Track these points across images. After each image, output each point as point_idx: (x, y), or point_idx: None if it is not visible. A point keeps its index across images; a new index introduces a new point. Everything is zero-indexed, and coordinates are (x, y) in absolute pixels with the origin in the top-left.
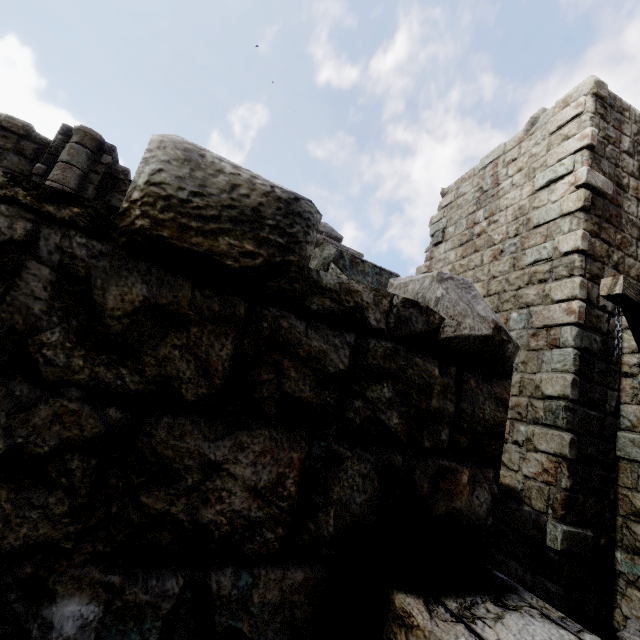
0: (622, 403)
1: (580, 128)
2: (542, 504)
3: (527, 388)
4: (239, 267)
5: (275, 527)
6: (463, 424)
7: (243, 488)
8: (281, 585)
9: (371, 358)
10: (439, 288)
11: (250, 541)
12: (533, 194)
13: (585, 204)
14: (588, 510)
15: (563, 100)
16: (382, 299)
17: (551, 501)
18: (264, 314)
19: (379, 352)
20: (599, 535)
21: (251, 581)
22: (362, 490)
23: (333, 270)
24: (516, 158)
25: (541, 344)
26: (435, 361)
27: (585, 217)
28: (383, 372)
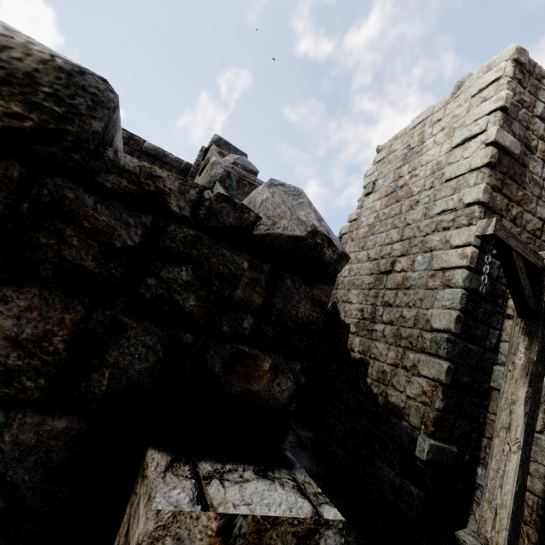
0: (502, 341)
1: (497, 91)
2: (417, 421)
3: (420, 321)
4: (2, 126)
5: (37, 377)
6: (271, 317)
7: (3, 337)
8: (38, 429)
9: (169, 241)
10: (266, 192)
11: (6, 386)
12: (450, 151)
13: (491, 160)
14: (457, 429)
15: (487, 65)
16: (189, 189)
17: (425, 419)
18: (45, 181)
19: (179, 237)
20: (464, 452)
21: (3, 421)
22: (144, 359)
23: (215, 187)
24: (441, 119)
25: (437, 284)
26: (245, 255)
27: (490, 172)
28: (182, 256)
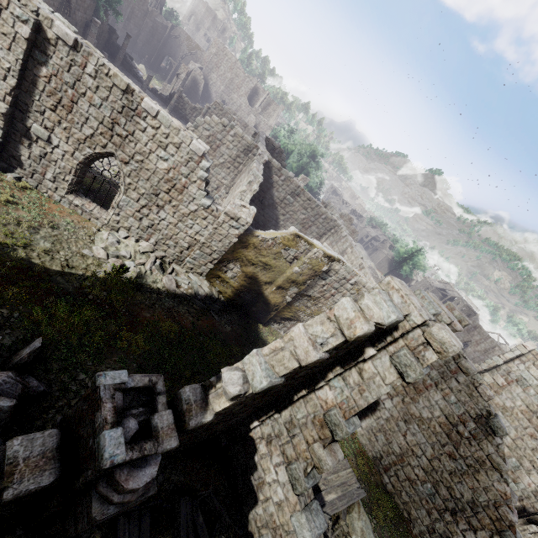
0: None
1: None
2: None
3: None
4: None
5: None
6: None
7: None
8: None
9: None
10: None
11: None
12: None
13: None
14: None
15: None
16: None
17: None
18: None
19: None
20: None
21: None
22: None
23: None
24: None
25: (511, 476)
26: None
27: None
28: None
